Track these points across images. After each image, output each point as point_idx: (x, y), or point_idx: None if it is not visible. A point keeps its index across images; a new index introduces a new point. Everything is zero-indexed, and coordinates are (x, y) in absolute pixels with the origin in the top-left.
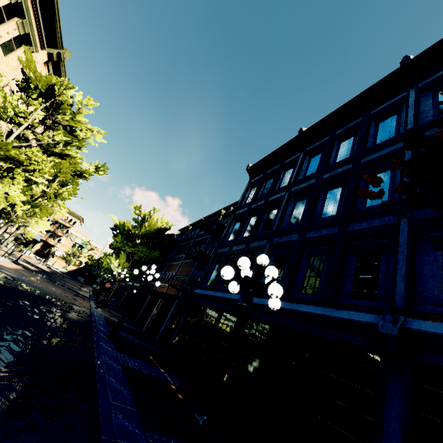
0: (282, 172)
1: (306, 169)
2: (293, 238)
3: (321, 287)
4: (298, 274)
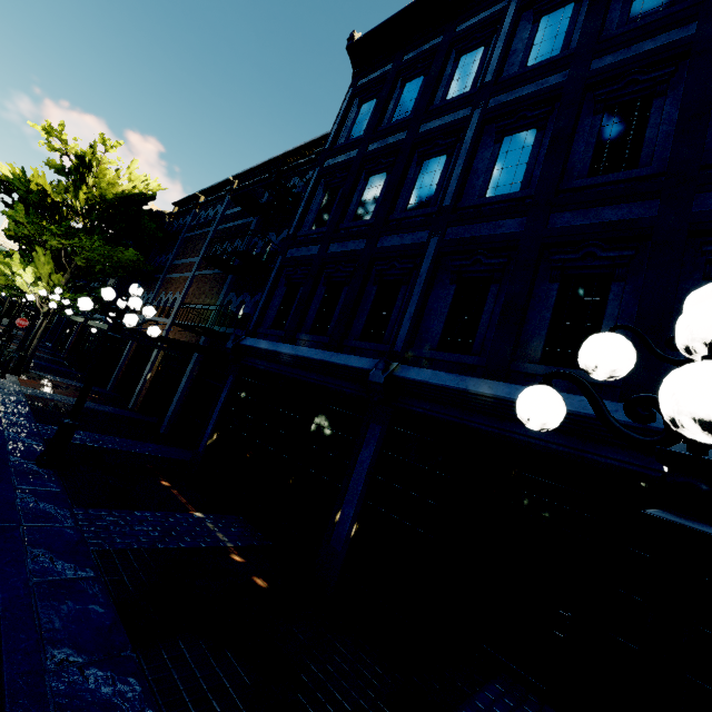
0: (449, 59)
1: (529, 47)
2: (507, 228)
3: None
4: (529, 317)
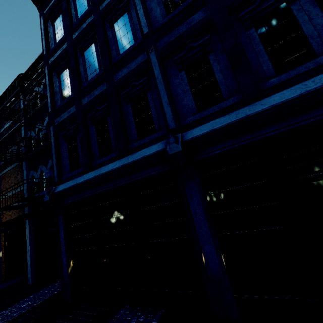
0: None
1: None
2: (197, 19)
3: (319, 42)
4: (248, 57)
